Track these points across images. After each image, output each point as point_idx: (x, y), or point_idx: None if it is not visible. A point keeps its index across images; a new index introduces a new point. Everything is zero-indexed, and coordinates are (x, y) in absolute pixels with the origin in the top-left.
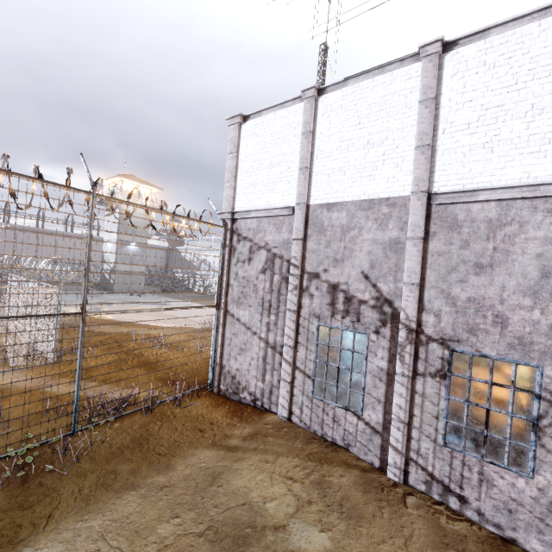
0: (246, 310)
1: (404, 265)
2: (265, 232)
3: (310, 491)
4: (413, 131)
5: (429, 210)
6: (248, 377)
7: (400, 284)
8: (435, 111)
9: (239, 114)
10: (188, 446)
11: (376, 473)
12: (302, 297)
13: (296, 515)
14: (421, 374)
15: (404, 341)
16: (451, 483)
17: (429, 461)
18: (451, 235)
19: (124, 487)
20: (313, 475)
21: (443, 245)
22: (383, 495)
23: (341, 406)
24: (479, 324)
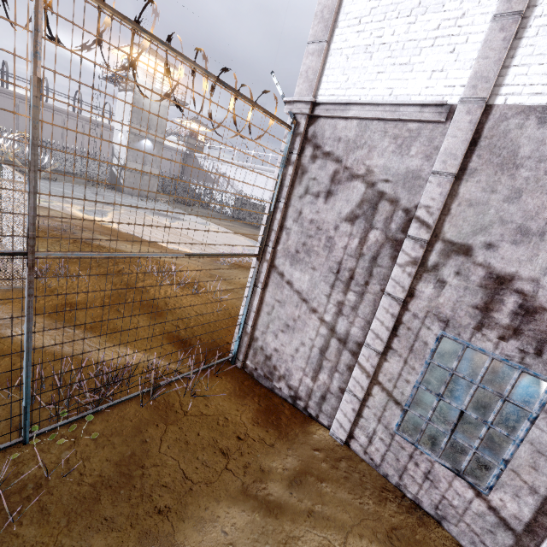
0: (305, 273)
1: None
2: (370, 149)
3: None
4: None
5: None
6: (291, 365)
7: None
8: None
9: None
10: (205, 493)
11: None
12: (419, 281)
13: None
14: None
15: None
16: None
17: None
18: None
19: None
20: None
21: None
22: None
23: (448, 466)
24: None
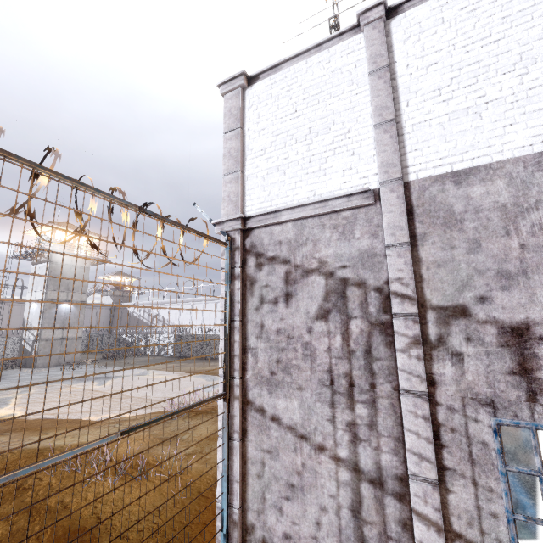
0: (292, 398)
1: None
2: (315, 243)
3: None
4: None
5: None
6: None
7: None
8: None
9: (241, 72)
10: None
11: None
12: (432, 362)
13: None
14: None
15: None
16: None
17: None
18: None
19: None
20: None
21: None
22: None
23: None
24: None
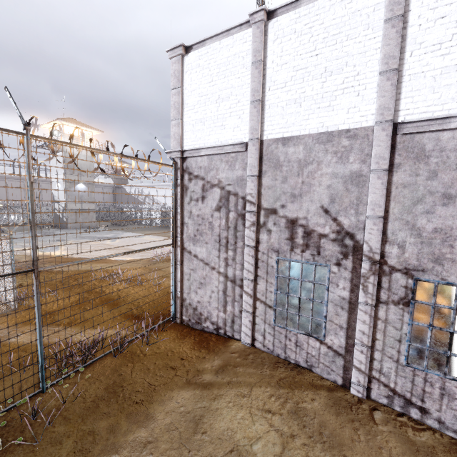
0: (203, 247)
1: (366, 198)
2: (217, 170)
3: (290, 423)
4: (376, 55)
5: (393, 140)
6: (210, 308)
7: (362, 217)
8: (402, 31)
9: (180, 44)
10: (163, 388)
11: (340, 390)
12: (259, 233)
13: (284, 455)
14: (384, 302)
15: (367, 272)
16: (413, 397)
17: (391, 379)
18: (418, 166)
19: (105, 451)
20: (288, 404)
21: (409, 176)
22: (353, 415)
23: (303, 333)
24: (445, 254)
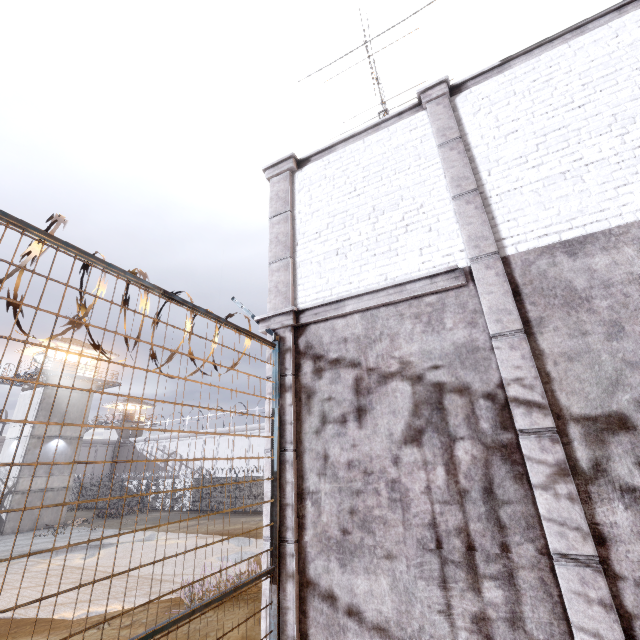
0: (377, 574)
1: None
2: (392, 337)
3: None
4: None
5: None
6: None
7: None
8: None
9: (290, 155)
10: None
11: None
12: (592, 504)
13: None
14: None
15: None
16: None
17: None
18: None
19: None
20: None
21: None
22: None
23: None
24: None
